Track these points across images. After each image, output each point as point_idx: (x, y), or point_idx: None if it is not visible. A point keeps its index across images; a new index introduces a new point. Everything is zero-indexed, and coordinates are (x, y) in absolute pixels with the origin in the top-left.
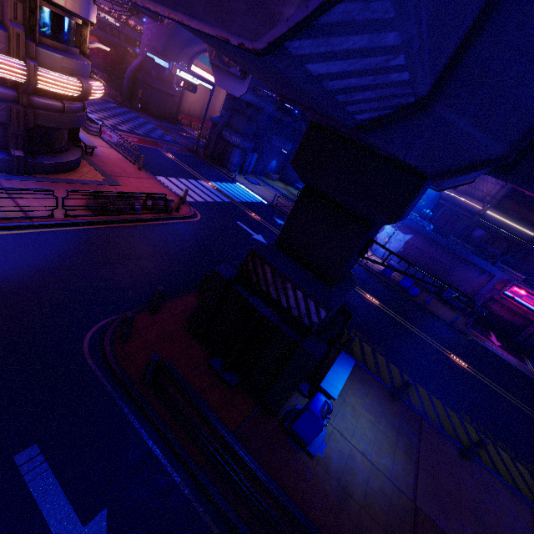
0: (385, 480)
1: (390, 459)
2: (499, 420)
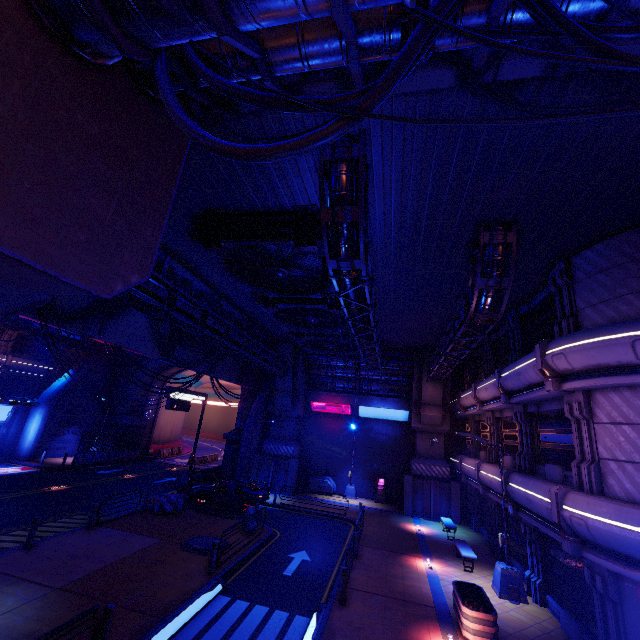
0: (30, 604)
1: (10, 597)
2: (1, 517)
